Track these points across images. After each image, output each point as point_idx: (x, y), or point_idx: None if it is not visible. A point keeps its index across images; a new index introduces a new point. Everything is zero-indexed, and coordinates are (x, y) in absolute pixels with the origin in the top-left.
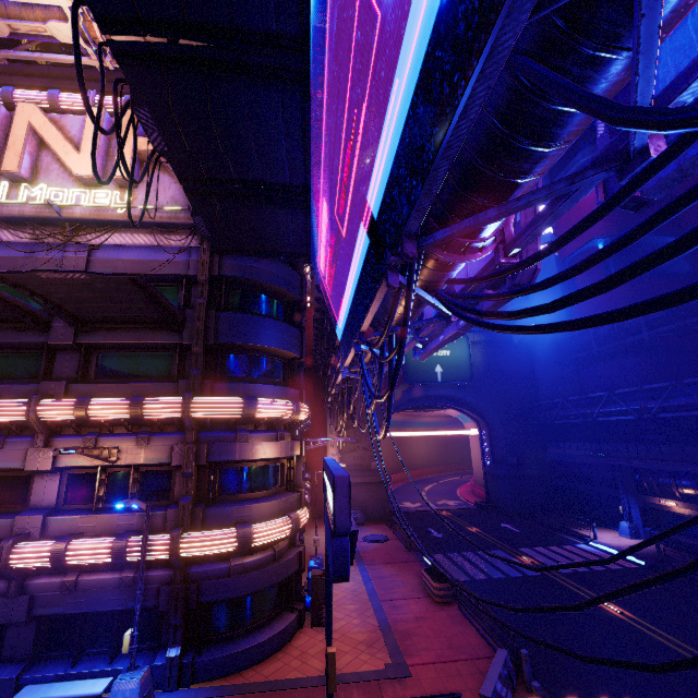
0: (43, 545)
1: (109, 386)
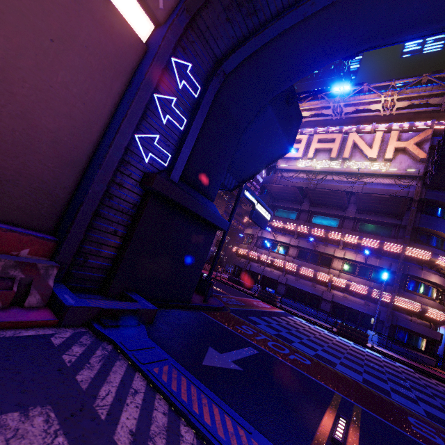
0: (342, 280)
1: (366, 235)
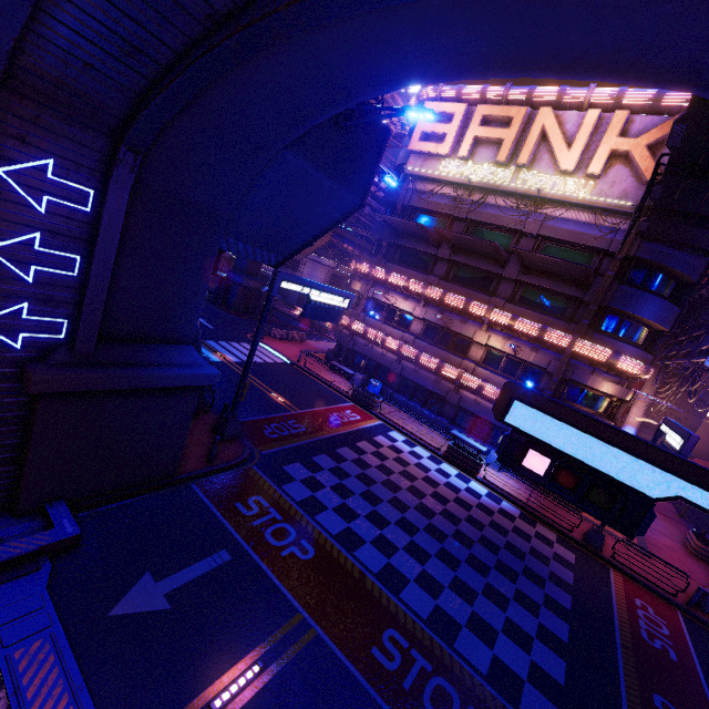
0: (475, 379)
1: (526, 311)
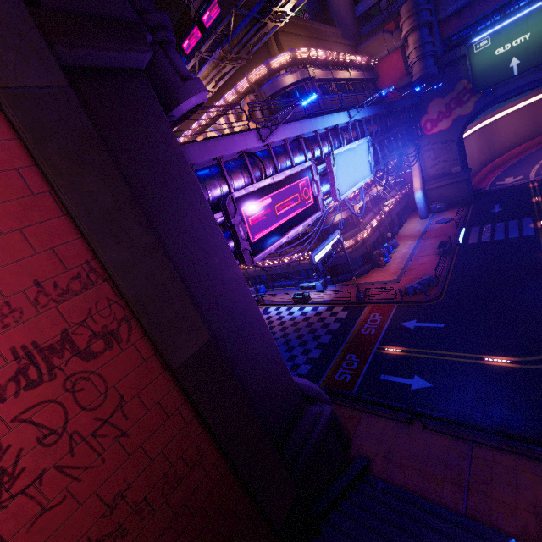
0: (287, 257)
1: None
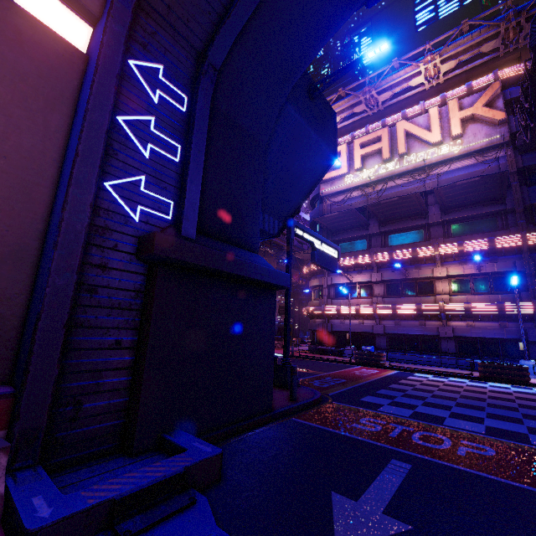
0: (457, 304)
1: (465, 237)
